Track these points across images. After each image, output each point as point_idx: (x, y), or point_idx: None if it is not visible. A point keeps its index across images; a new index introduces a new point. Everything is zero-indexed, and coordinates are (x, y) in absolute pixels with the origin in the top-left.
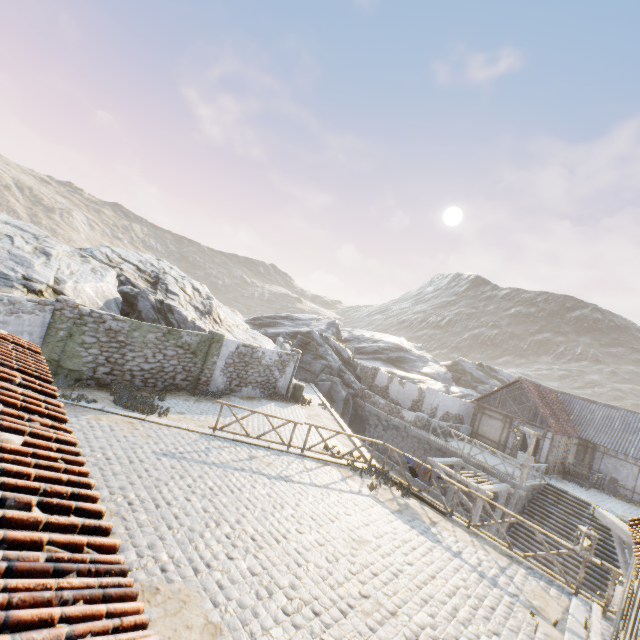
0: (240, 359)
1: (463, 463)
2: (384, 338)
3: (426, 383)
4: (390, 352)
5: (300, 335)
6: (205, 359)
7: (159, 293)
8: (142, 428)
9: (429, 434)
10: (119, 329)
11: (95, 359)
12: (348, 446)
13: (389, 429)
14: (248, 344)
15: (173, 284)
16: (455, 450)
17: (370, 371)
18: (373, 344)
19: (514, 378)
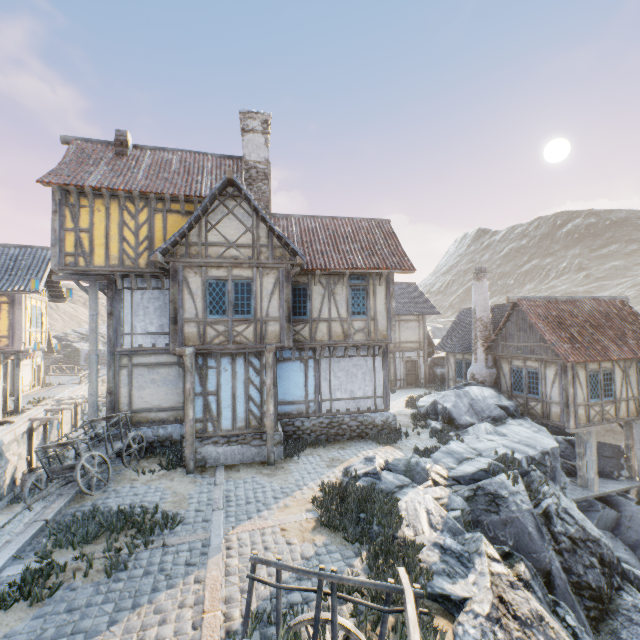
0: None
1: None
2: None
3: None
4: None
5: None
6: (74, 358)
7: (83, 341)
8: None
9: None
10: None
11: None
12: None
13: None
14: None
15: None
16: None
17: None
18: None
19: None
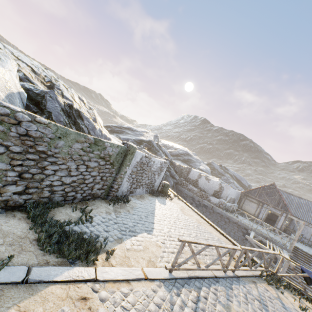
0: (140, 167)
1: (256, 235)
2: (179, 147)
3: (210, 177)
4: (184, 156)
5: (144, 142)
6: (119, 169)
7: None
8: (105, 309)
9: (229, 213)
10: (39, 135)
11: (1, 176)
12: (229, 243)
13: (200, 206)
14: (147, 155)
15: (65, 91)
16: (246, 225)
17: (186, 169)
18: (176, 150)
19: (235, 174)
